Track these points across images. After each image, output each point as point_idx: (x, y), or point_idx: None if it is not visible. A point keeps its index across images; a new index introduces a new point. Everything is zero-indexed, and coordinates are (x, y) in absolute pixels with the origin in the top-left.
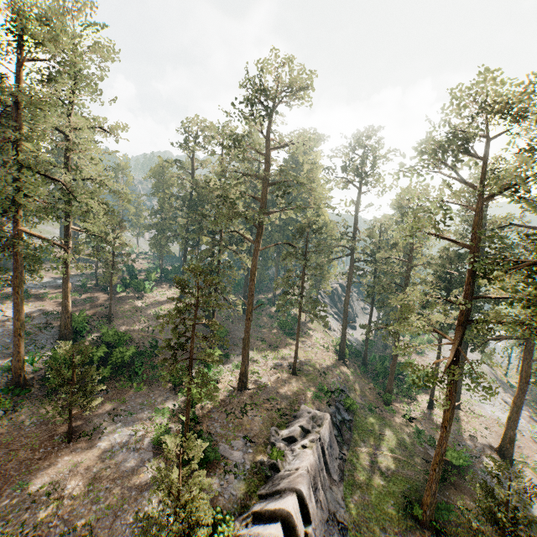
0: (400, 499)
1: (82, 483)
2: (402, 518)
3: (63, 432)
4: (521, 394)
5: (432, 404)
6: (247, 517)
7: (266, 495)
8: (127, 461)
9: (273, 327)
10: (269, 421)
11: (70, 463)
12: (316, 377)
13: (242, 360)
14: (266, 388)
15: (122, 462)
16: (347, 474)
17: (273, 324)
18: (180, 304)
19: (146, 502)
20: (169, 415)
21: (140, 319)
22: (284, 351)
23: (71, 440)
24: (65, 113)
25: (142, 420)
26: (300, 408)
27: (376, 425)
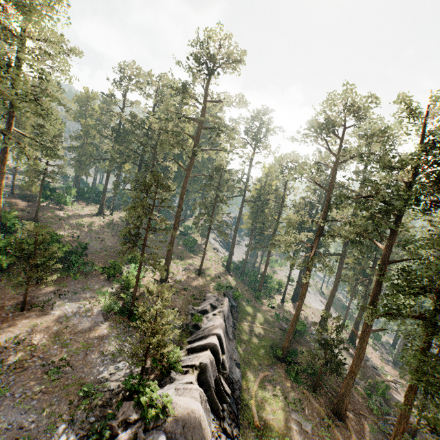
0: (268, 349)
1: (48, 336)
2: (269, 359)
3: (13, 304)
4: (335, 289)
5: (284, 299)
6: (184, 352)
7: (194, 340)
8: (83, 323)
9: (178, 245)
10: (187, 302)
11: (30, 324)
12: (214, 278)
13: (166, 259)
14: (181, 282)
15: (79, 323)
16: (237, 336)
17: (178, 242)
18: (100, 219)
19: (108, 345)
20: (108, 296)
21: (64, 226)
22: (188, 261)
23: (25, 310)
24: (23, 19)
25: (87, 298)
26: (207, 295)
27: (251, 311)
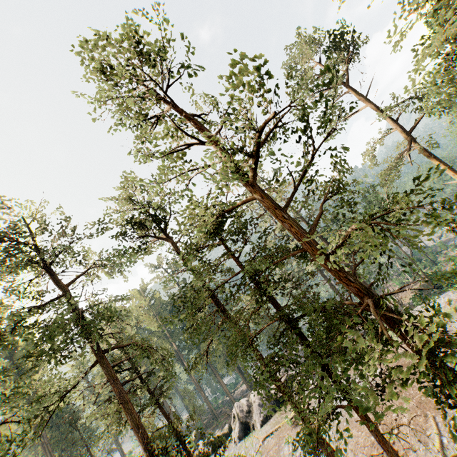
0: None
1: None
2: None
3: None
4: None
5: None
6: None
7: None
8: None
9: None
10: None
11: None
12: None
13: None
14: None
15: None
16: None
17: None
18: None
19: None
20: None
21: None
22: None
23: None
24: None
25: None
26: None
27: None
